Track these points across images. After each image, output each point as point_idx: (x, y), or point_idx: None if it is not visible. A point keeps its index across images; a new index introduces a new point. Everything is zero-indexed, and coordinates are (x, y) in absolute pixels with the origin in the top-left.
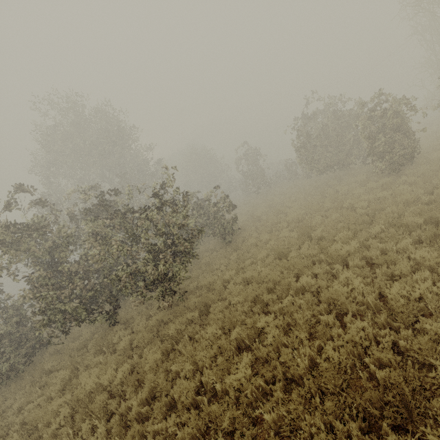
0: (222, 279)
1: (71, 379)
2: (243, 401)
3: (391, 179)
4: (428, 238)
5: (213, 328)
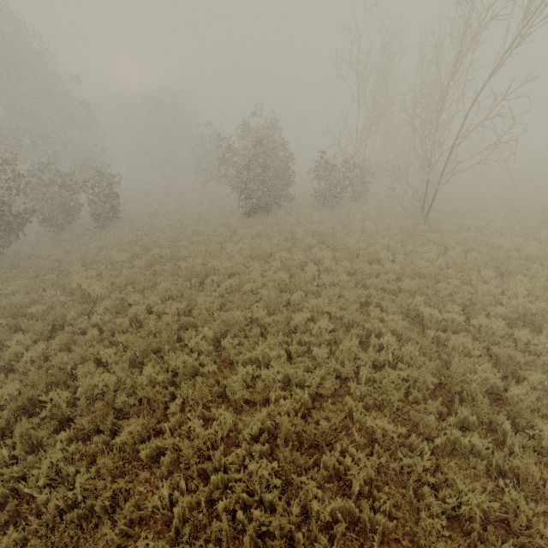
0: (50, 254)
1: None
2: None
3: (244, 220)
4: (149, 264)
5: None
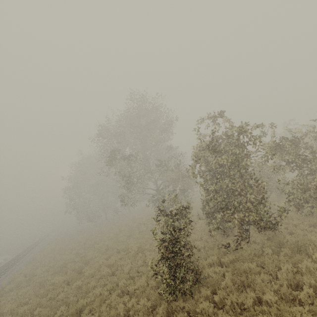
0: None
1: (315, 271)
2: None
3: None
4: None
5: None
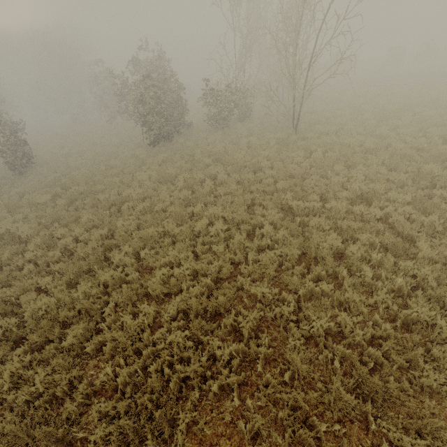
0: None
1: None
2: None
3: (151, 150)
4: (70, 201)
5: None
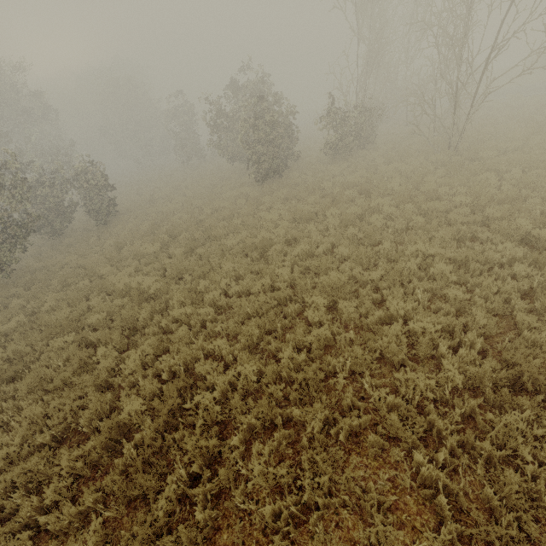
0: (64, 262)
1: None
2: (0, 339)
3: (257, 188)
4: (188, 249)
5: (21, 301)
